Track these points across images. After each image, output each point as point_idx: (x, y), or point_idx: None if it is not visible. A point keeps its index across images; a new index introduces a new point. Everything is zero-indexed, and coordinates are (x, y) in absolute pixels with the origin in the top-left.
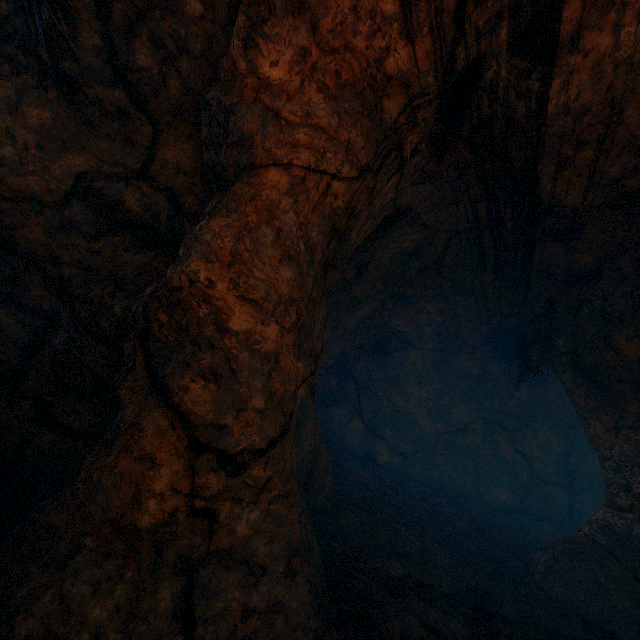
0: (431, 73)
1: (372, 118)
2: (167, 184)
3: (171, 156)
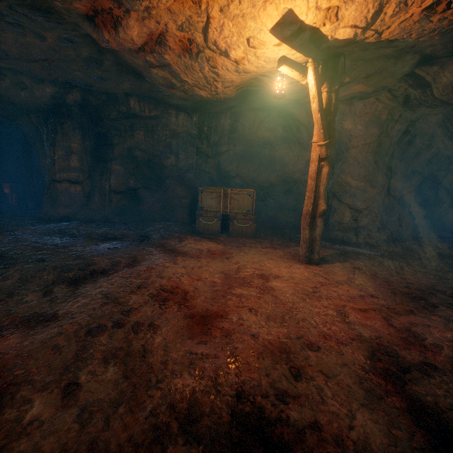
0: (393, 104)
1: (377, 123)
2: None
3: None
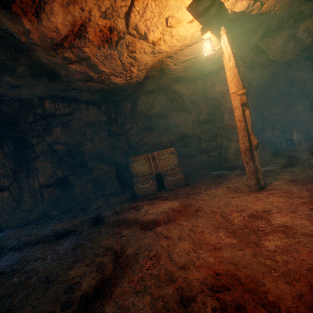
0: (243, 68)
1: None
2: (205, 112)
3: (203, 108)
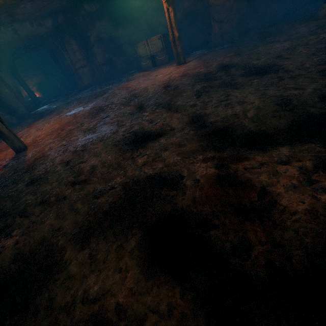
0: None
1: None
2: None
3: None
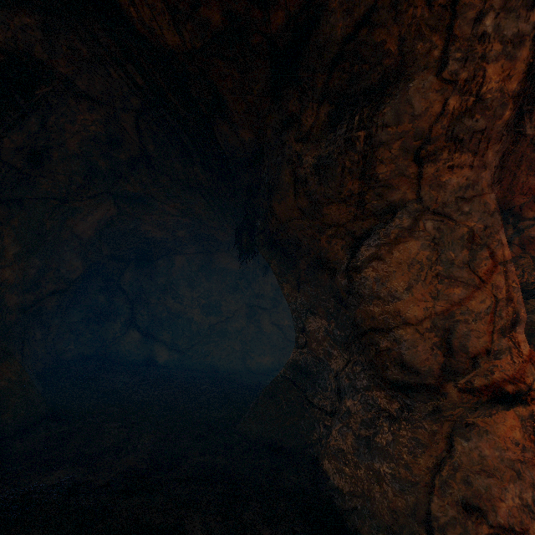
0: None
1: None
2: None
3: None
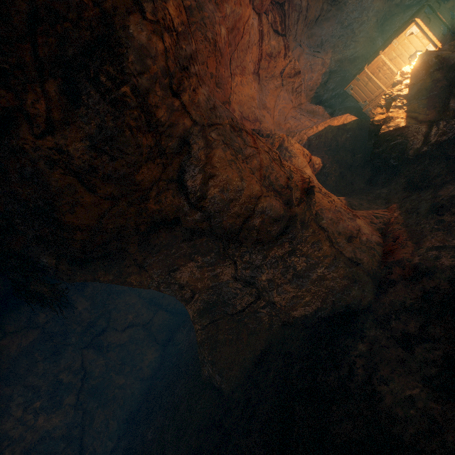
0: None
1: None
2: None
3: None
